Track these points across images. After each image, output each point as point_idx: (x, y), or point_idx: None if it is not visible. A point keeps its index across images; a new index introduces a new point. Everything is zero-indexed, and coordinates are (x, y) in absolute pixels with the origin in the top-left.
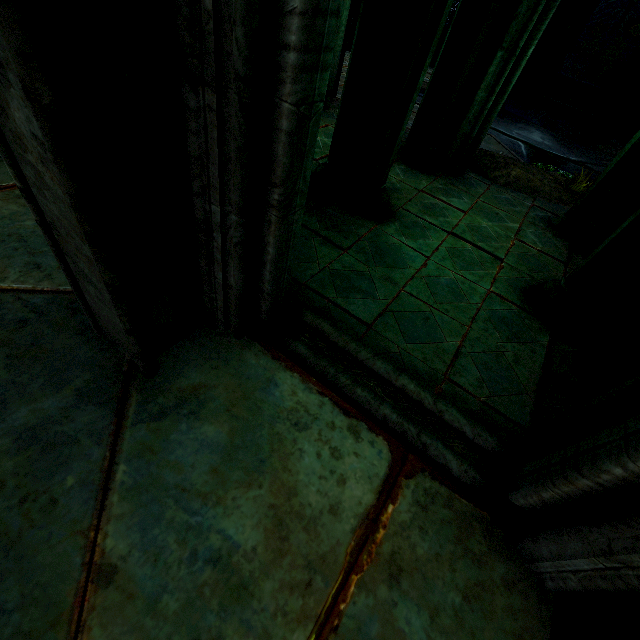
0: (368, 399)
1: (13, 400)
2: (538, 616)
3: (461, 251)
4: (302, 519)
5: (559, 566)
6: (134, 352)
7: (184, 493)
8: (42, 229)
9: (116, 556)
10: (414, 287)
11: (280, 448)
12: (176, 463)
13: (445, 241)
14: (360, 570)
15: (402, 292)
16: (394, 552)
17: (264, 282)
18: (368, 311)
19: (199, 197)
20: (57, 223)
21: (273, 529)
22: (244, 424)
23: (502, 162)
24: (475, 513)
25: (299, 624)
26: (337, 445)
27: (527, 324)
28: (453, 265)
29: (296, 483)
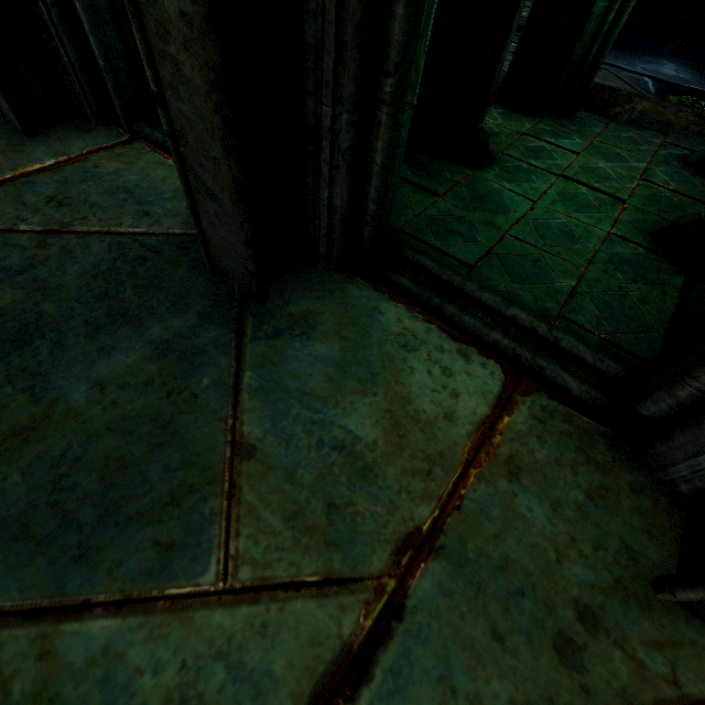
0: (477, 326)
1: (147, 319)
2: (669, 518)
3: (574, 194)
4: (418, 422)
5: (695, 465)
6: (250, 270)
7: (305, 396)
8: (170, 141)
9: (253, 438)
10: (520, 231)
11: (391, 365)
12: (295, 373)
13: (554, 184)
14: (478, 466)
15: (506, 236)
16: (512, 454)
17: (368, 202)
18: (470, 253)
19: (312, 97)
20: (187, 129)
21: (391, 428)
22: (354, 344)
23: (624, 95)
24: (597, 429)
25: (423, 501)
26: (447, 365)
27: (656, 266)
28: (565, 208)
29: (409, 394)
